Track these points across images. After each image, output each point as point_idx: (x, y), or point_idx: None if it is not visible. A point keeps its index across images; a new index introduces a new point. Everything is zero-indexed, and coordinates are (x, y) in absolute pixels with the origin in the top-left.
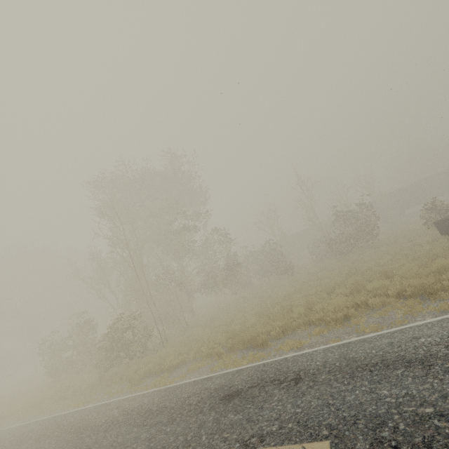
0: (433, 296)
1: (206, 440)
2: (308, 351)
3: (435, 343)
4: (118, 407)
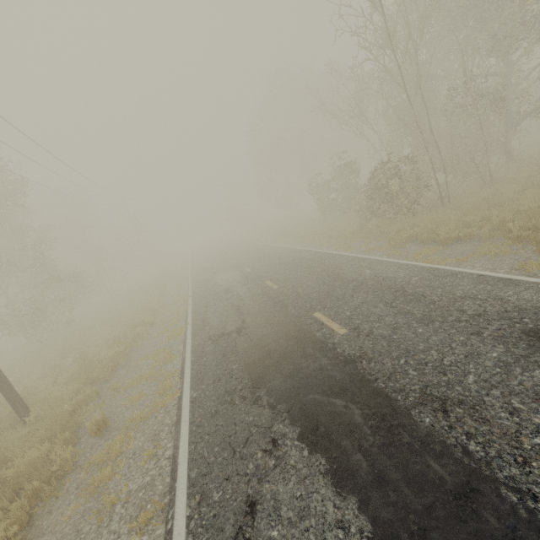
0: None
1: (474, 386)
2: None
3: None
4: (370, 268)
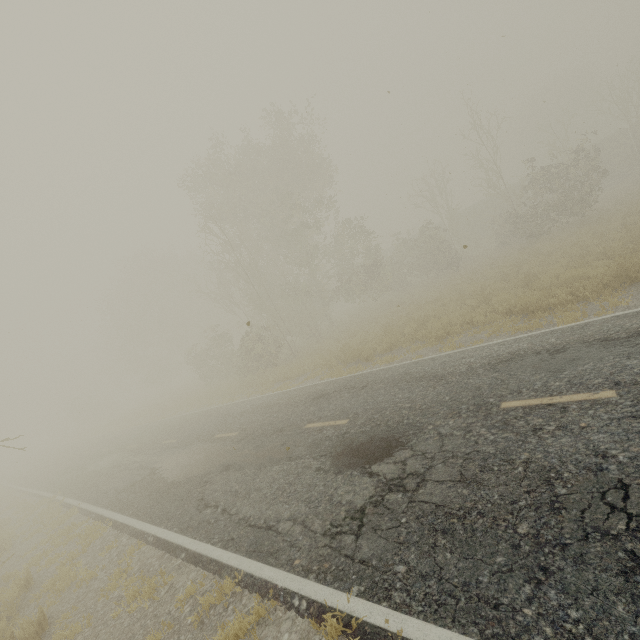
0: (531, 315)
1: (292, 420)
2: (391, 366)
3: (467, 363)
4: (250, 403)
